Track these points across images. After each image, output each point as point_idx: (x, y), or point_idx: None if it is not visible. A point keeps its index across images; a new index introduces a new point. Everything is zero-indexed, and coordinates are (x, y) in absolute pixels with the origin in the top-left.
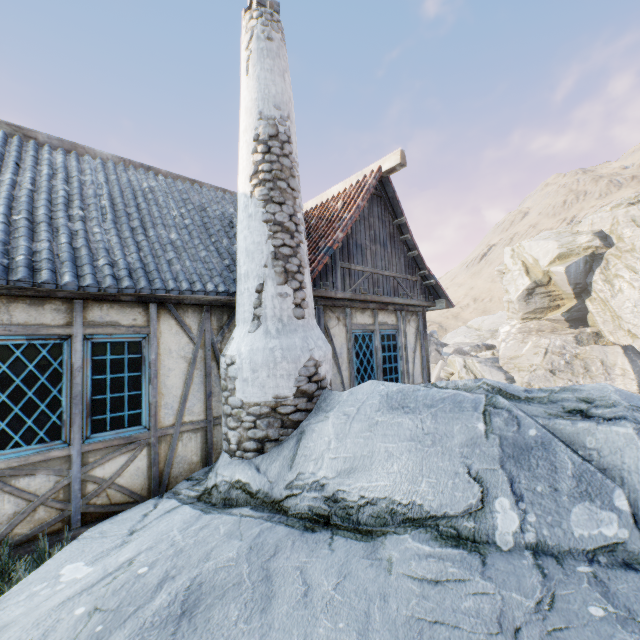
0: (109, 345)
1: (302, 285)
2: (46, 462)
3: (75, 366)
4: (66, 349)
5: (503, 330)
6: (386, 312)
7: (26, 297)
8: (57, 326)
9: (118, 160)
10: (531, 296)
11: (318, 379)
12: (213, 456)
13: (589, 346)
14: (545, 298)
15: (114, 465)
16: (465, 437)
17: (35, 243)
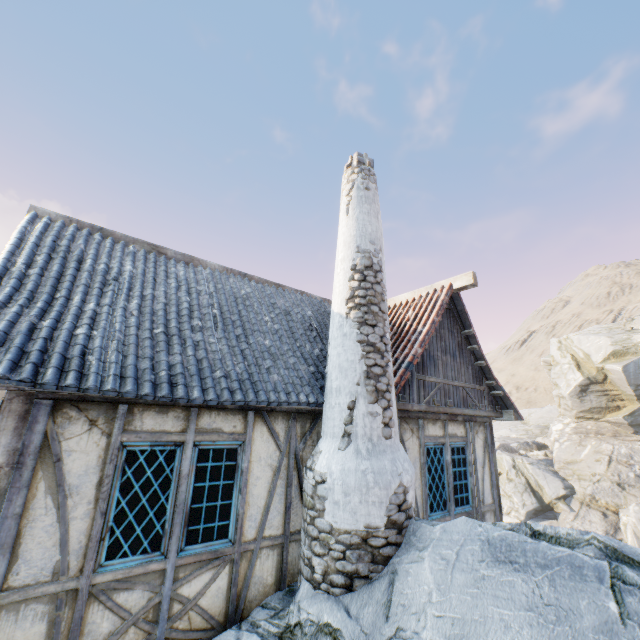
0: (211, 451)
1: (389, 403)
2: (144, 575)
3: (183, 473)
4: (178, 455)
5: (555, 428)
6: (455, 423)
7: (156, 405)
8: (175, 432)
9: (222, 269)
10: (585, 393)
11: (406, 507)
12: (286, 578)
13: None
14: (602, 397)
15: (199, 582)
16: (597, 619)
17: (170, 356)
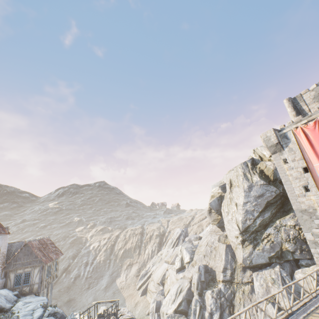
0: None
1: None
2: None
3: None
4: None
5: (207, 229)
6: (28, 268)
7: None
8: None
9: None
10: (210, 213)
11: None
12: None
13: (219, 243)
14: (215, 214)
15: None
16: None
17: None
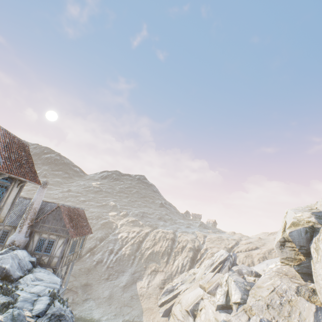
0: (5, 231)
1: (22, 228)
2: None
3: (0, 233)
4: (1, 231)
5: (270, 266)
6: (54, 235)
7: None
8: (1, 228)
9: None
10: (283, 247)
11: (14, 243)
12: None
13: (299, 297)
14: (292, 251)
15: None
16: None
17: None
